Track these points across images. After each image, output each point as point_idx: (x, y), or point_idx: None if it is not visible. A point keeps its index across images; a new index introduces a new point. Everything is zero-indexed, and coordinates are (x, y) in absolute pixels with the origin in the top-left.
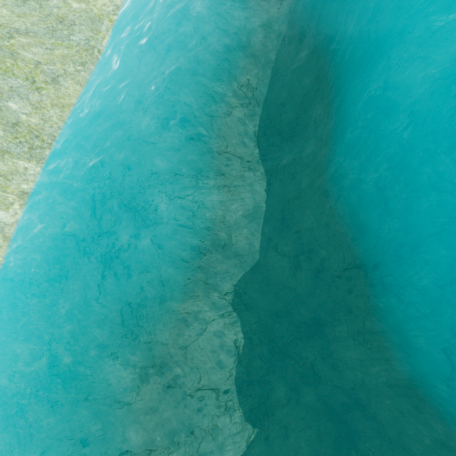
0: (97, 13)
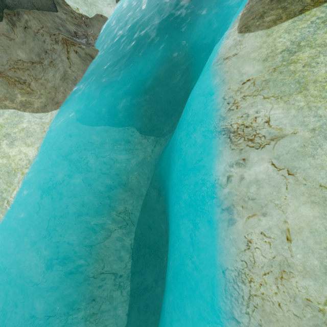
0: (13, 167)
